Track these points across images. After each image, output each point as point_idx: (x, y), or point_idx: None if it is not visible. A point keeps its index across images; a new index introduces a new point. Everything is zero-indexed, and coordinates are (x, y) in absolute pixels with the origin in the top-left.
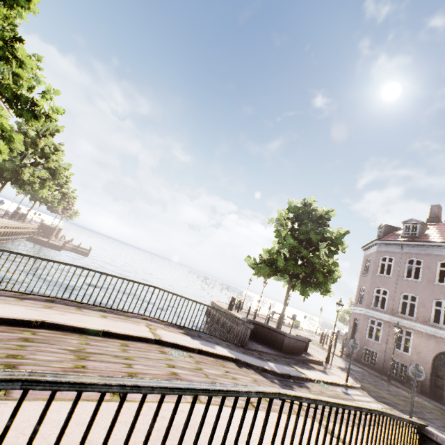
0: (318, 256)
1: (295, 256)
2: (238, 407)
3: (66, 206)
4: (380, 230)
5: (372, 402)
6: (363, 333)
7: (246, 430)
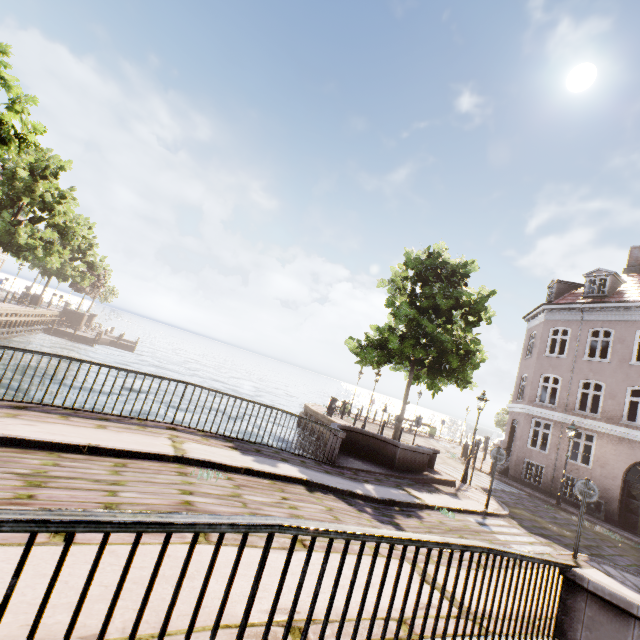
0: (449, 331)
1: (414, 332)
2: (275, 548)
3: (96, 281)
4: (551, 289)
5: (521, 535)
6: (524, 440)
7: (272, 580)
